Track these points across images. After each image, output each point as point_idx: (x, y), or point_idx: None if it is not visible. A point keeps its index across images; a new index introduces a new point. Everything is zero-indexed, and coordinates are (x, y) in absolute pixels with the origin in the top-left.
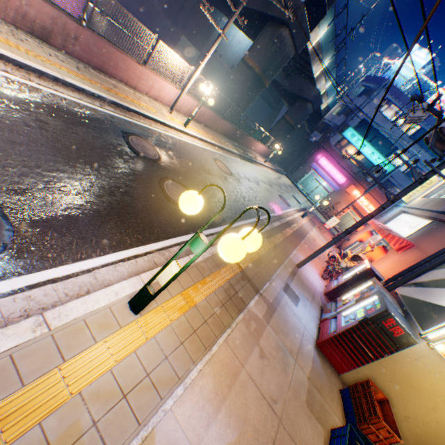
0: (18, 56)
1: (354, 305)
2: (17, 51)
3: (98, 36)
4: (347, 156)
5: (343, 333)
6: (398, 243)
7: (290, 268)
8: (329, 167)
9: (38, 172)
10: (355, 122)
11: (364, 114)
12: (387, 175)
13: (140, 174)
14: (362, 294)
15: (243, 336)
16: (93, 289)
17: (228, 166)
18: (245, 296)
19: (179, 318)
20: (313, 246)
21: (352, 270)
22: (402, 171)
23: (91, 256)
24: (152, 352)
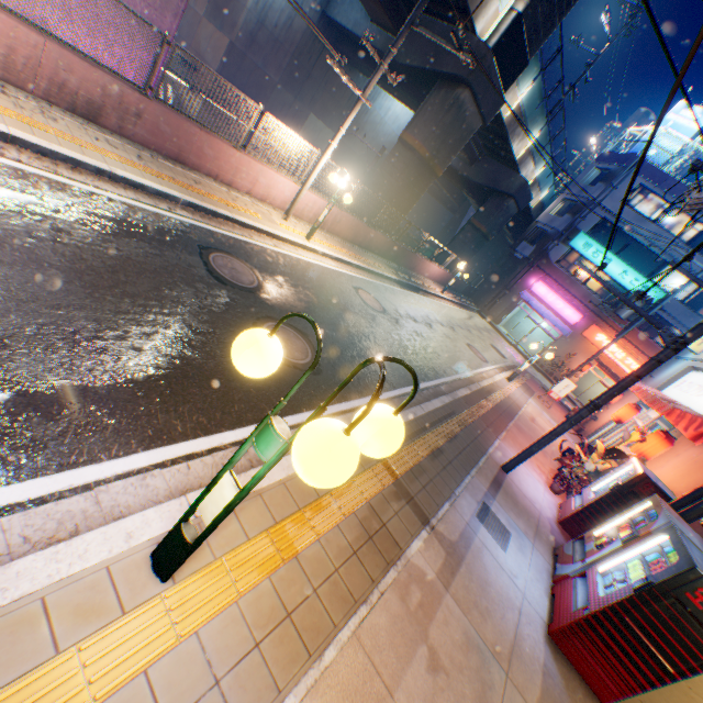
0: (42, 139)
1: (621, 552)
2: (43, 133)
3: (173, 111)
4: (580, 278)
5: (604, 613)
6: (692, 425)
7: (489, 473)
8: (551, 298)
9: (31, 308)
10: (590, 224)
11: (604, 211)
12: (655, 306)
13: (220, 312)
14: (634, 527)
15: (394, 622)
16: (87, 526)
17: (379, 298)
18: (400, 532)
19: (257, 585)
20: (531, 431)
21: (608, 477)
22: (681, 299)
23: (98, 459)
24: (186, 670)
